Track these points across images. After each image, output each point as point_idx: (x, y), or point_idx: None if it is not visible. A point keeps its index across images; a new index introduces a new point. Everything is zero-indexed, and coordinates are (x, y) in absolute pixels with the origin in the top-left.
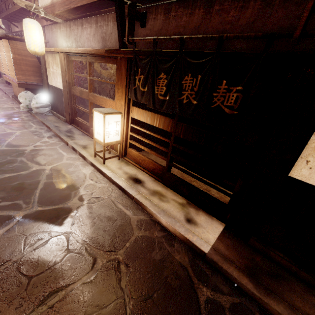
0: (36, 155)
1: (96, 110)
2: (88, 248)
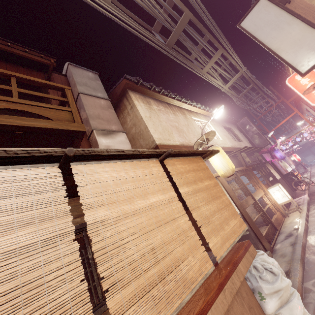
0: None
1: (278, 184)
2: None
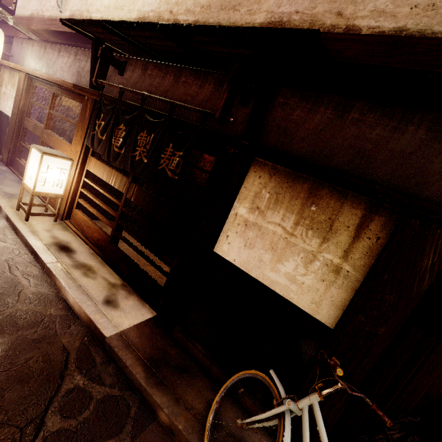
0: None
1: (34, 147)
2: None
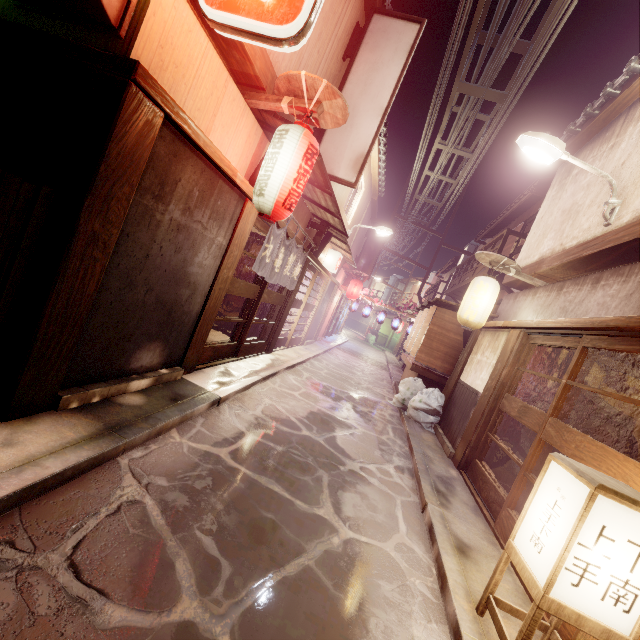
0: (349, 485)
1: (561, 461)
2: None
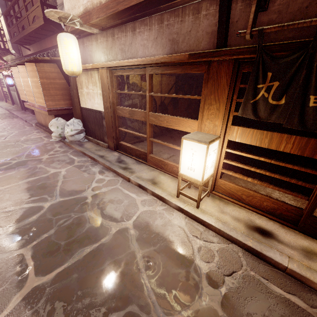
0: (102, 204)
1: (189, 139)
2: None
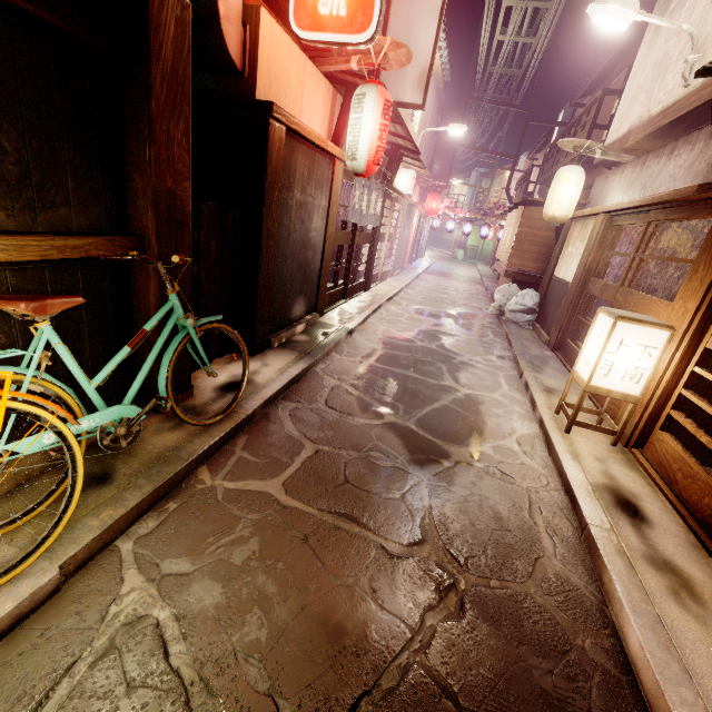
0: (462, 369)
1: (602, 311)
2: (426, 518)
